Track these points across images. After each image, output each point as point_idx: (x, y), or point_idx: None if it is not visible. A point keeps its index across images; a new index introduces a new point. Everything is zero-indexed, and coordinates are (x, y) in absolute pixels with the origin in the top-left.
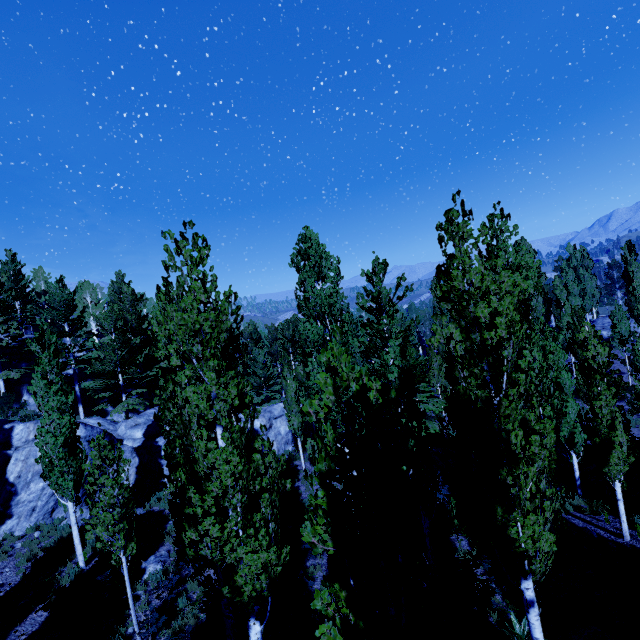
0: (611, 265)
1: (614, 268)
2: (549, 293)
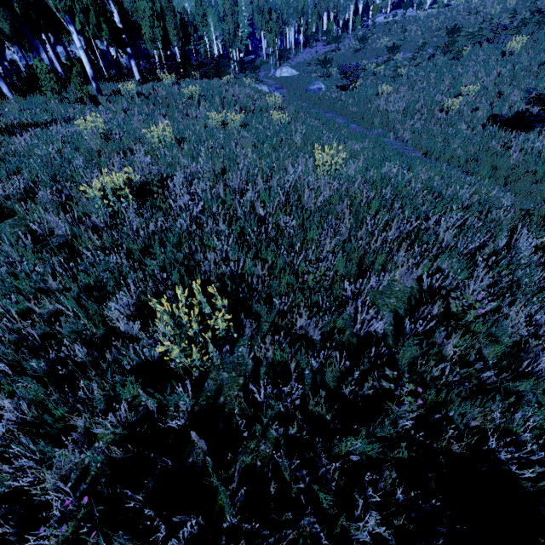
0: None
1: None
2: None
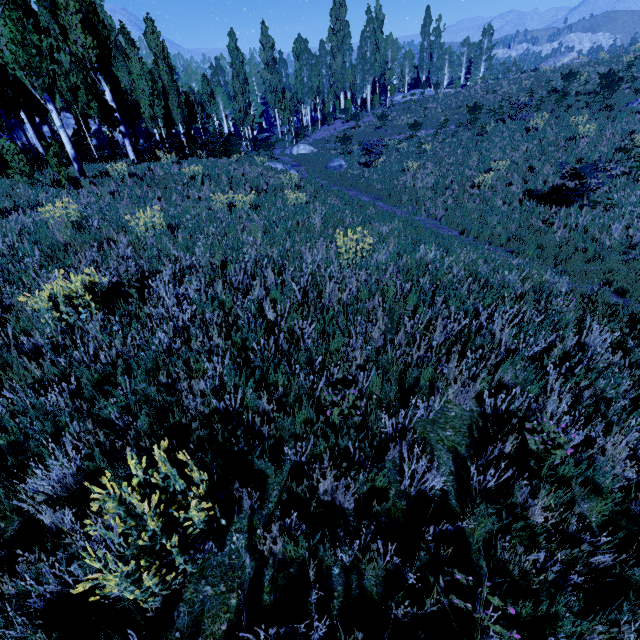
0: (486, 31)
1: (487, 36)
2: (408, 61)
